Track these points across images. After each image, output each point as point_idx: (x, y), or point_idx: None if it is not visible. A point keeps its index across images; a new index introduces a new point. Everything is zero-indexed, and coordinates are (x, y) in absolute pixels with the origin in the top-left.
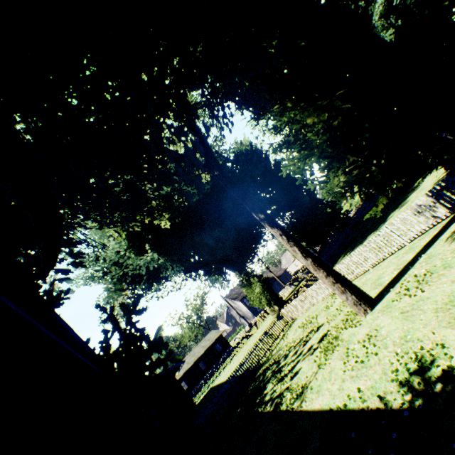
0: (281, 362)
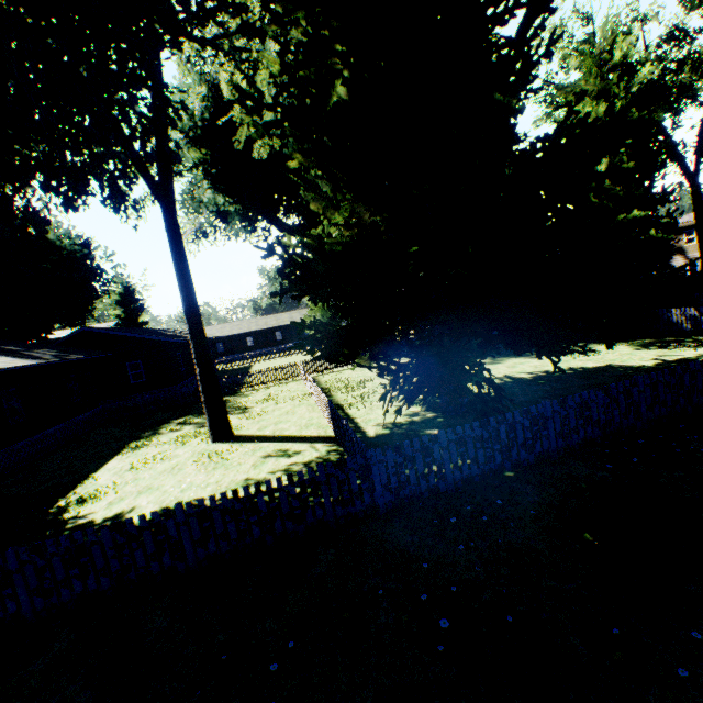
0: None
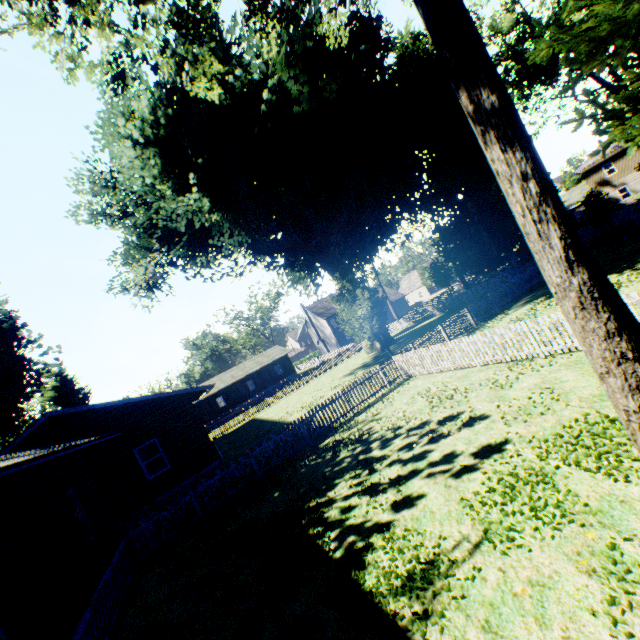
0: (375, 449)
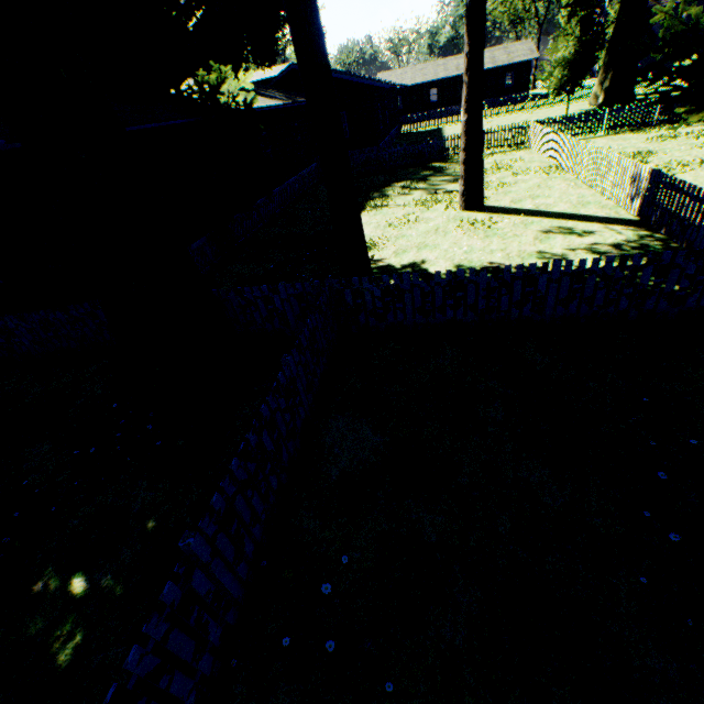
0: (435, 177)
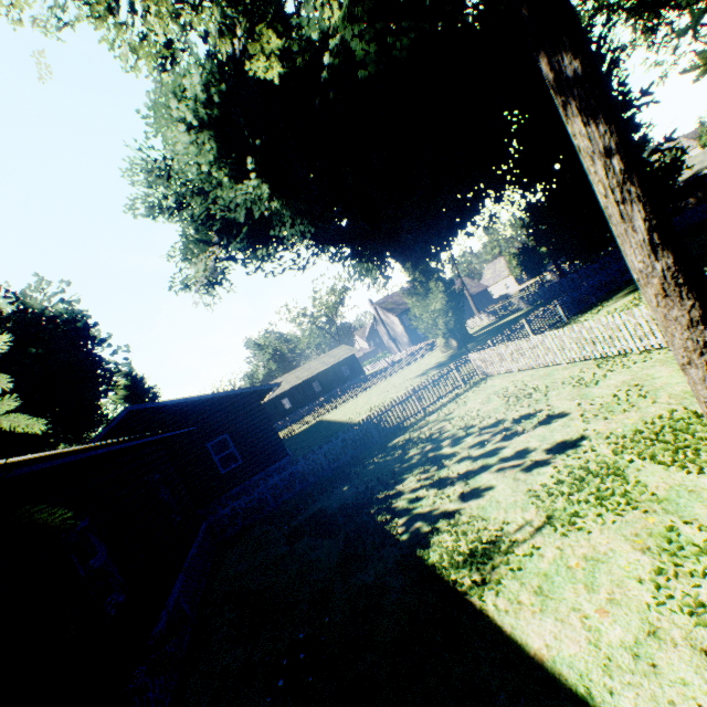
0: (445, 447)
